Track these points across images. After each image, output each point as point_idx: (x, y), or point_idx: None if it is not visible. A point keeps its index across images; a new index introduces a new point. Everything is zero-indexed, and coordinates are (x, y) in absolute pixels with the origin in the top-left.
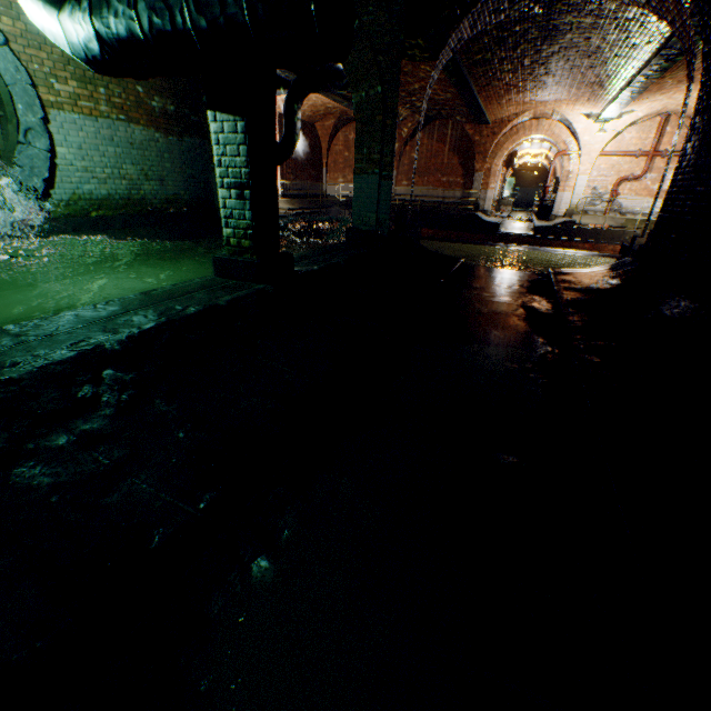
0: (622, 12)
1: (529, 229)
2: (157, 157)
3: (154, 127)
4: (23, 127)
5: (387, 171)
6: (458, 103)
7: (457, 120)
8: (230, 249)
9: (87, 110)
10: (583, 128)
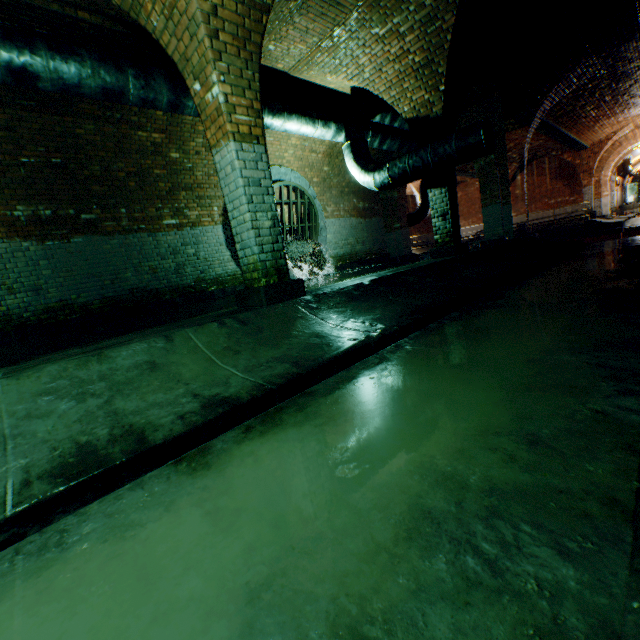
0: None
1: None
2: (361, 231)
3: (360, 216)
4: (319, 228)
5: (505, 200)
6: (551, 144)
7: (553, 155)
8: (437, 245)
9: (336, 216)
10: None
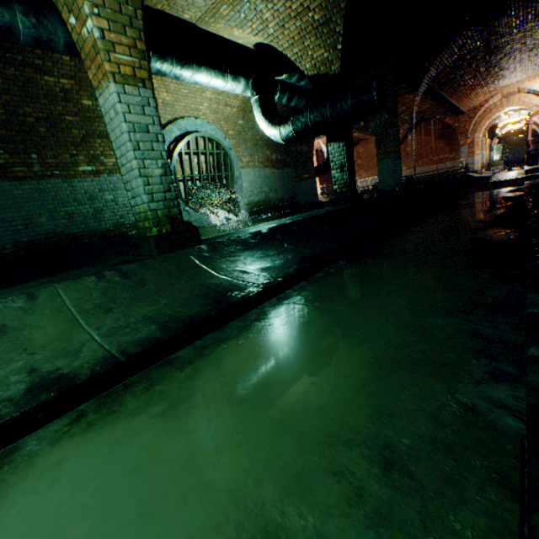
0: None
1: (519, 174)
2: (274, 180)
3: (273, 167)
4: (235, 177)
5: (396, 155)
6: (436, 108)
7: (437, 118)
8: (336, 194)
9: (251, 166)
10: None
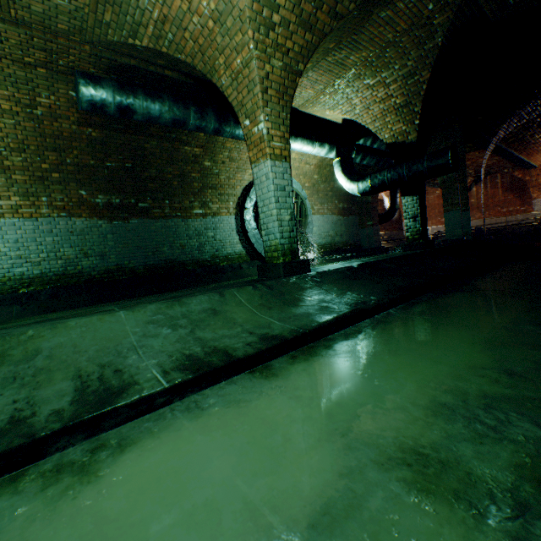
0: None
1: None
2: (339, 226)
3: (339, 214)
4: (307, 222)
5: (464, 207)
6: (503, 163)
7: (505, 172)
8: (408, 240)
9: (321, 213)
10: None
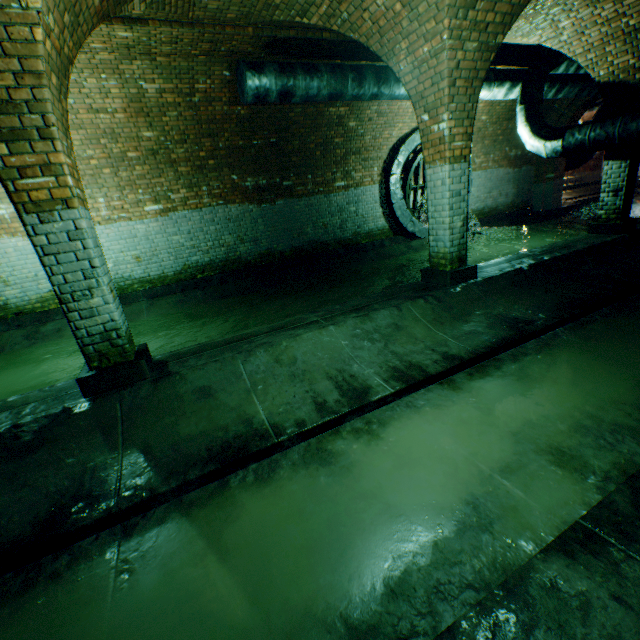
0: None
1: None
2: (506, 182)
3: (508, 166)
4: None
5: None
6: None
7: None
8: (599, 220)
9: (483, 168)
10: None
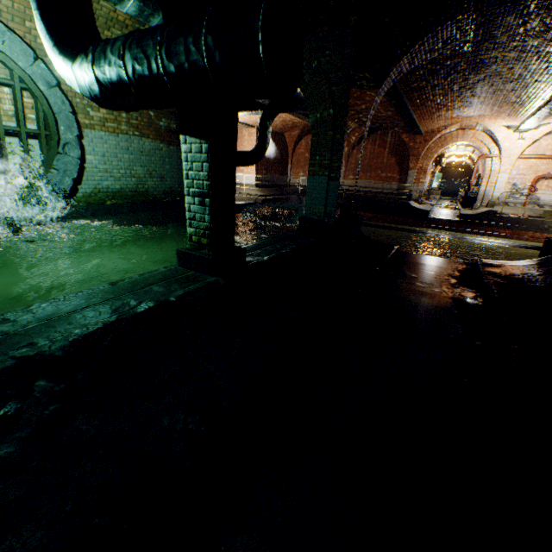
0: (544, 47)
1: (455, 216)
2: (160, 161)
3: (160, 139)
4: (63, 142)
5: (334, 173)
6: (396, 119)
7: (395, 130)
8: (192, 244)
9: (111, 129)
10: (504, 136)
